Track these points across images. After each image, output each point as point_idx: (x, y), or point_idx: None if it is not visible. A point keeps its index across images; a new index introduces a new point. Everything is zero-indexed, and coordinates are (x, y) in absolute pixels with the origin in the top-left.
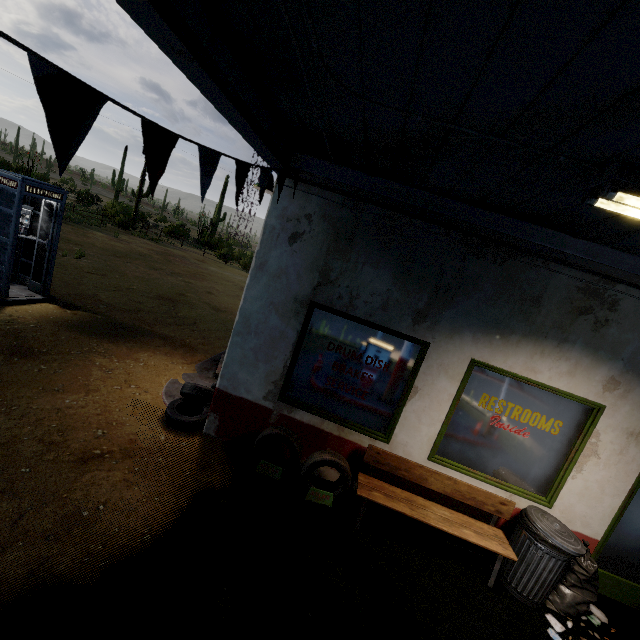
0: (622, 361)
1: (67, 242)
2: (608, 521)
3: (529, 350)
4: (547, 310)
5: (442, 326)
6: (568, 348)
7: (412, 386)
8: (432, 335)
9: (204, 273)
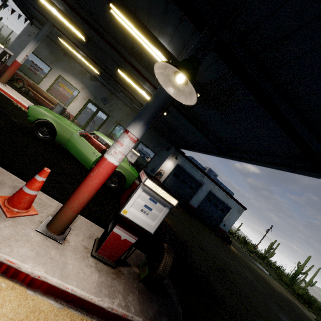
0: (85, 85)
1: None
2: (77, 113)
3: (70, 77)
4: (75, 71)
5: (56, 66)
6: (77, 79)
7: (46, 75)
8: (53, 67)
9: None
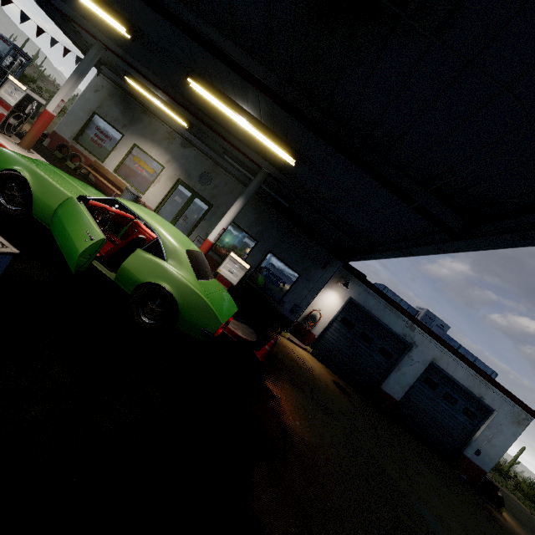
0: (173, 155)
1: None
2: (158, 204)
3: (151, 145)
4: (158, 135)
5: (130, 131)
6: (161, 148)
7: (115, 147)
8: (126, 133)
9: None
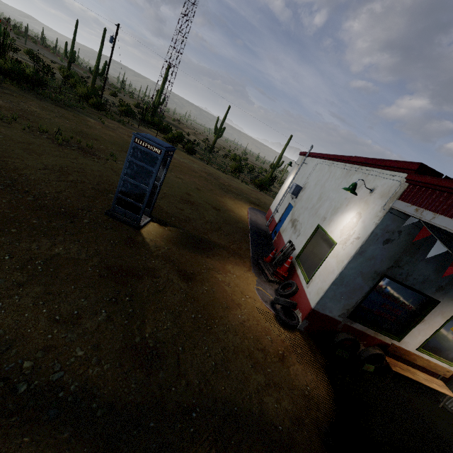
0: None
1: (90, 138)
2: None
3: None
4: None
5: (449, 294)
6: None
7: (422, 319)
8: (442, 298)
9: (177, 164)
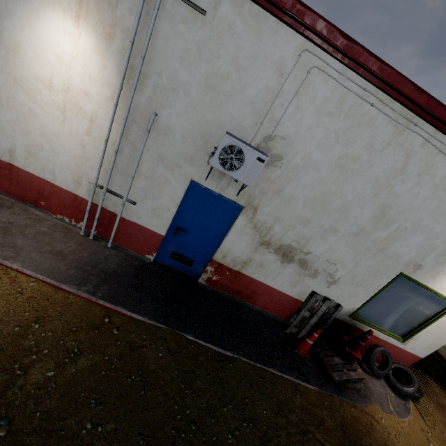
0: None
1: None
2: None
3: None
4: None
5: None
6: None
7: None
8: None
9: None
